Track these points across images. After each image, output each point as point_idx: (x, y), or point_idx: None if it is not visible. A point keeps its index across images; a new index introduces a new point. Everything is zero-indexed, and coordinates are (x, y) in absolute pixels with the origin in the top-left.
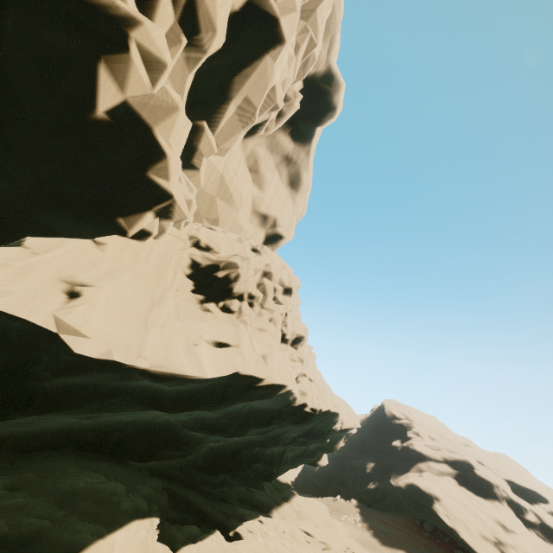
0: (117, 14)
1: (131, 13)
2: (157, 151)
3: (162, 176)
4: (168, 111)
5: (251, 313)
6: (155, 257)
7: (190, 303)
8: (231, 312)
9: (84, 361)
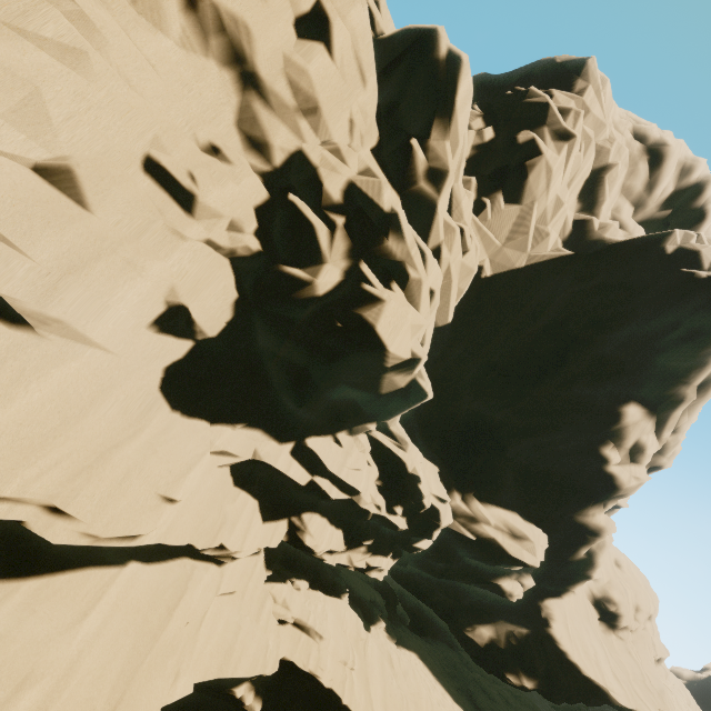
0: (601, 527)
1: (606, 525)
2: (598, 562)
3: (597, 570)
4: (607, 544)
5: (632, 638)
6: (580, 598)
7: (601, 631)
8: (622, 638)
9: (619, 704)
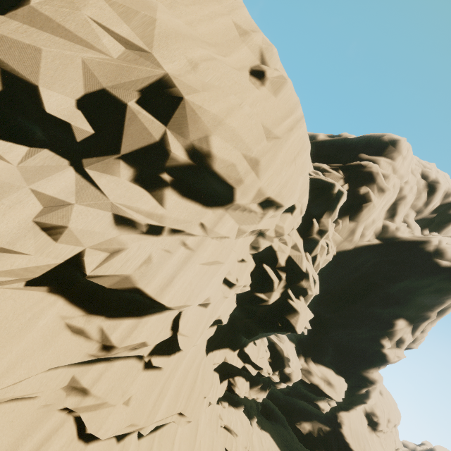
0: (375, 379)
1: (378, 378)
2: (371, 396)
3: (370, 399)
4: (377, 387)
5: (384, 436)
6: (358, 412)
7: (368, 431)
8: (378, 436)
9: None
